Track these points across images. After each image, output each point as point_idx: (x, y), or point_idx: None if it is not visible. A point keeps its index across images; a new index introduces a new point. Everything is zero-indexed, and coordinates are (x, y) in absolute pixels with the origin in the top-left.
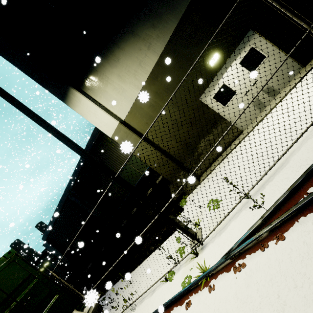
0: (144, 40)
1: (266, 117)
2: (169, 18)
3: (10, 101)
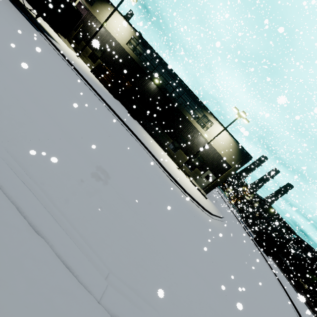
0: None
1: None
2: None
3: None
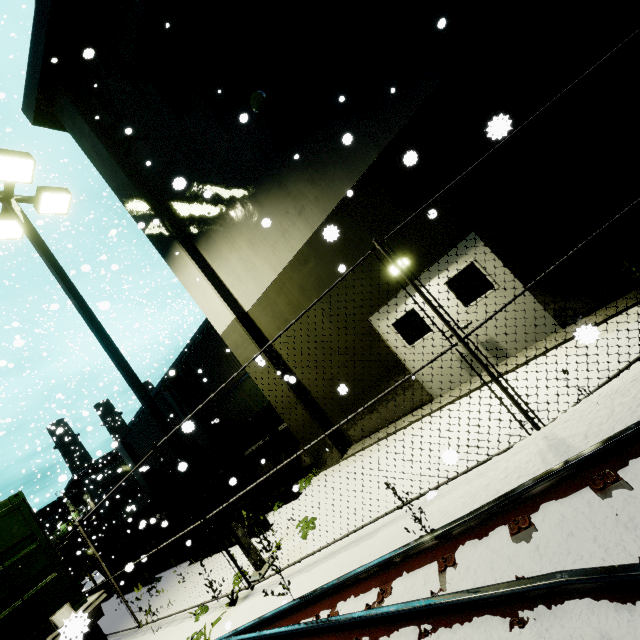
0: (295, 199)
1: (465, 398)
2: (339, 176)
3: (63, 287)
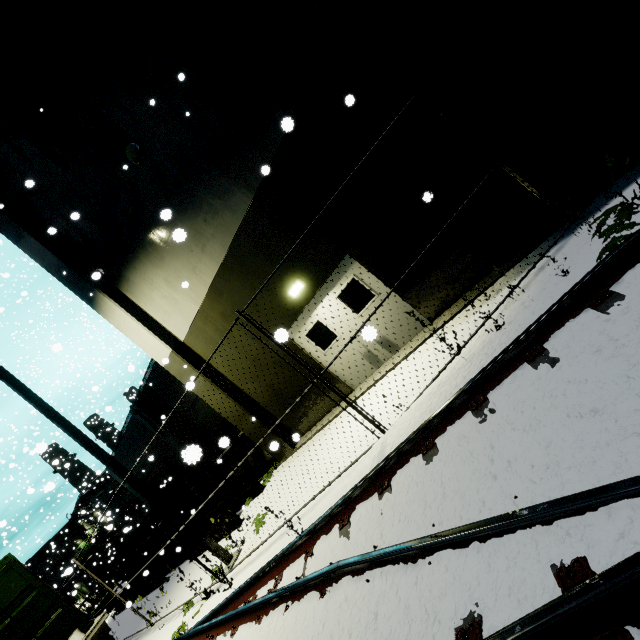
0: (195, 239)
1: (370, 390)
2: (226, 216)
3: None
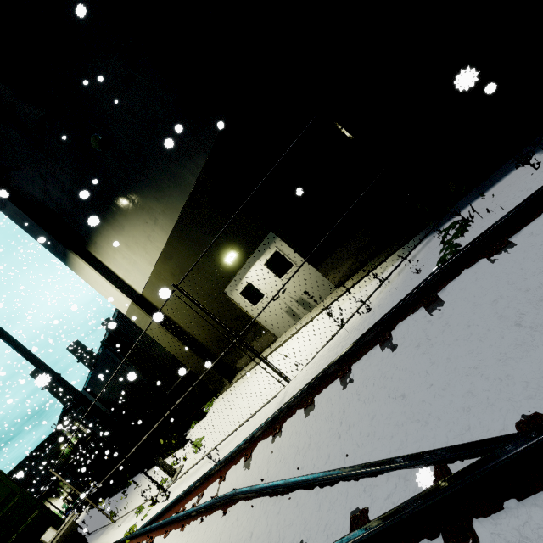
0: (149, 213)
1: (289, 340)
2: (174, 196)
3: None
